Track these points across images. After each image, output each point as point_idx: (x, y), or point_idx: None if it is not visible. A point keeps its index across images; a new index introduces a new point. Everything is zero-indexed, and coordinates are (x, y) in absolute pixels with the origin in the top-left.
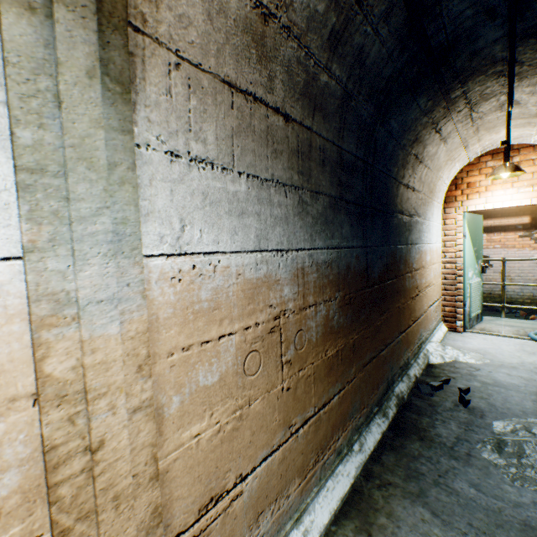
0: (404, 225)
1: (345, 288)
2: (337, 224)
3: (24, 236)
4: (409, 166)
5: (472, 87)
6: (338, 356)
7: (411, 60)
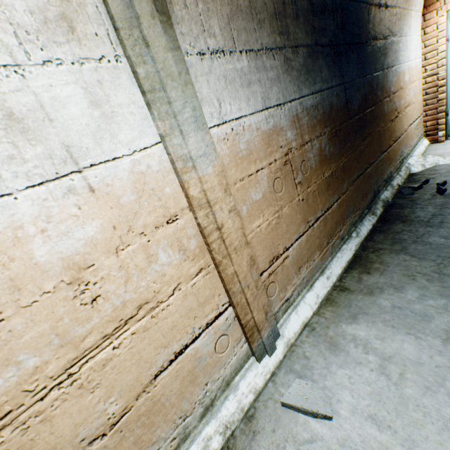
0: (379, 50)
1: (330, 124)
2: (317, 70)
3: (161, 129)
4: None
5: None
6: (332, 176)
7: None
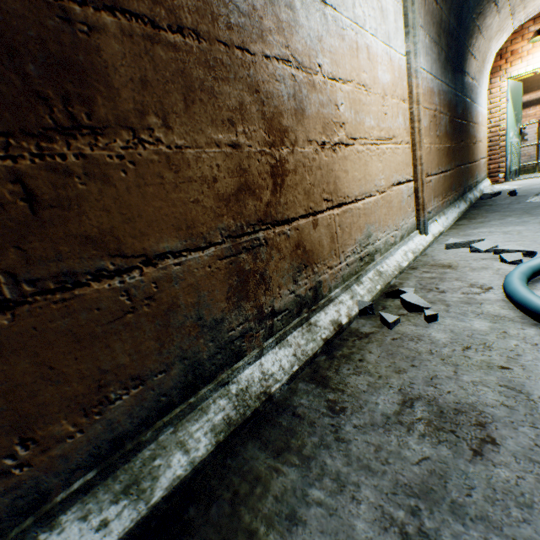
0: (469, 85)
1: (449, 112)
2: (447, 71)
3: (410, 48)
4: (473, 37)
5: None
6: (448, 150)
7: None
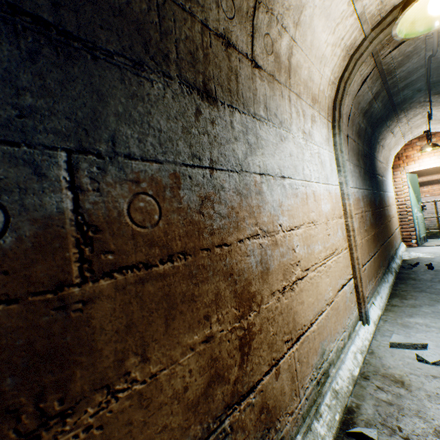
0: (380, 181)
1: (371, 207)
2: (366, 180)
3: (342, 180)
4: (379, 151)
5: (409, 112)
6: (374, 236)
7: (385, 110)
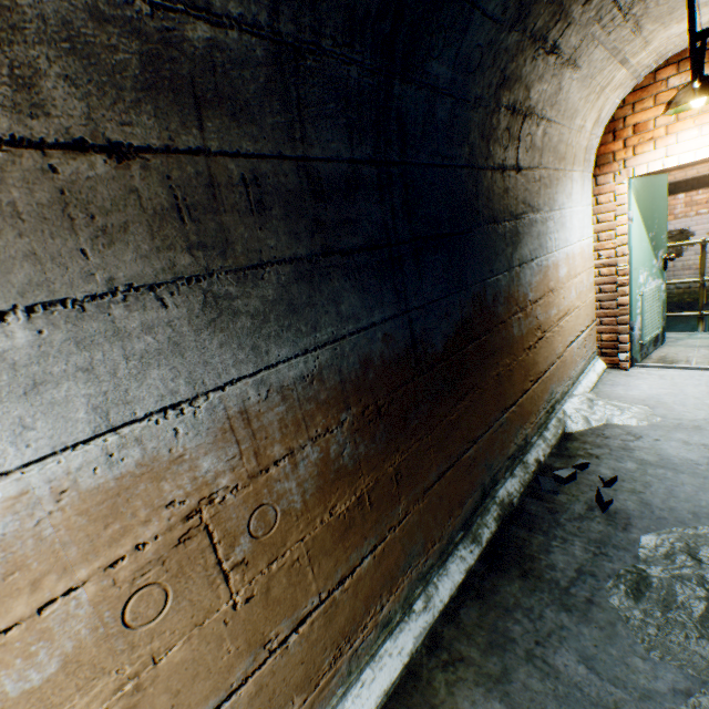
0: (502, 238)
1: (363, 397)
2: (325, 301)
3: None
4: (499, 133)
5: None
6: (363, 502)
7: None
